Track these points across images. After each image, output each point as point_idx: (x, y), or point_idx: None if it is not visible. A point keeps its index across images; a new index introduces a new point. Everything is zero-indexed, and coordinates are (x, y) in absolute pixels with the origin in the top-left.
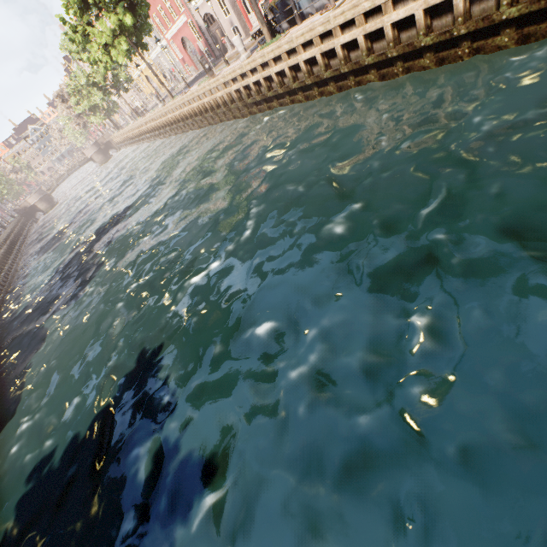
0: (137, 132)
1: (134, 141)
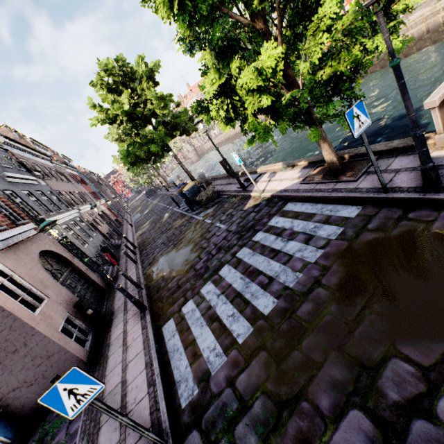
0: (232, 134)
1: (225, 142)
